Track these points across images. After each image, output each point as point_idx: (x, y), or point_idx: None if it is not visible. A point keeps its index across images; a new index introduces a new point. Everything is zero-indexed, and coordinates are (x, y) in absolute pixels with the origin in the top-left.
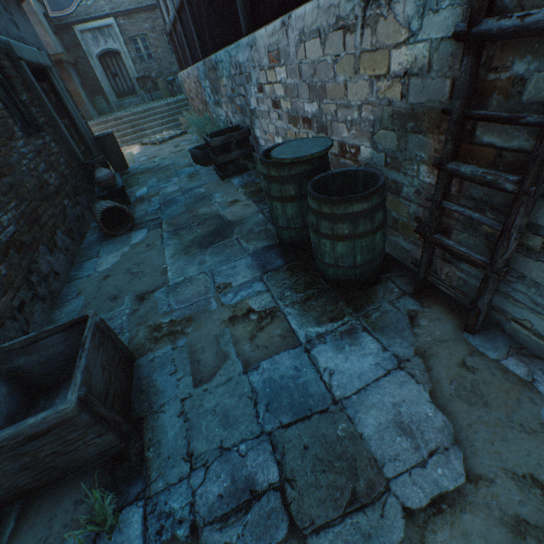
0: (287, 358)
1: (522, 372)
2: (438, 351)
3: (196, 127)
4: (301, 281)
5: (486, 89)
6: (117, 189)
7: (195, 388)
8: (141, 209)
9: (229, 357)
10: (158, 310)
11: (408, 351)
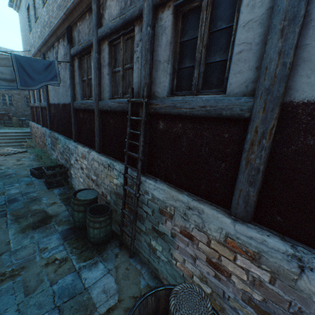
0: (70, 276)
1: (140, 268)
2: (121, 265)
3: (36, 152)
4: (81, 244)
5: (129, 196)
6: None
7: (26, 297)
8: None
9: (44, 280)
10: (4, 265)
11: (112, 266)
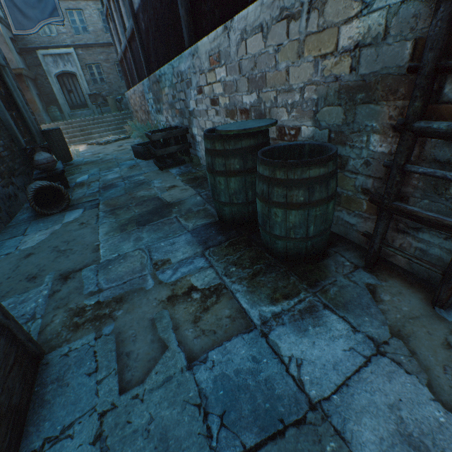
0: (241, 345)
1: None
2: (414, 330)
3: (139, 131)
4: (246, 256)
5: None
6: (56, 172)
7: (122, 395)
8: (79, 192)
9: (169, 347)
10: (83, 290)
11: (382, 331)
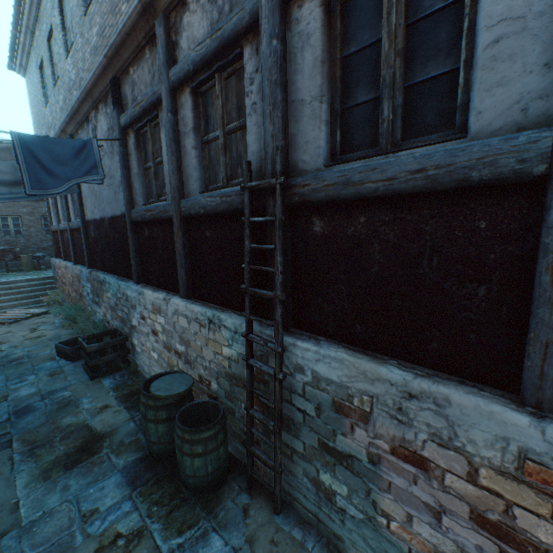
0: None
1: (300, 536)
2: (259, 534)
3: (65, 312)
4: (167, 492)
5: (259, 379)
6: None
7: None
8: None
9: None
10: None
11: (241, 540)
